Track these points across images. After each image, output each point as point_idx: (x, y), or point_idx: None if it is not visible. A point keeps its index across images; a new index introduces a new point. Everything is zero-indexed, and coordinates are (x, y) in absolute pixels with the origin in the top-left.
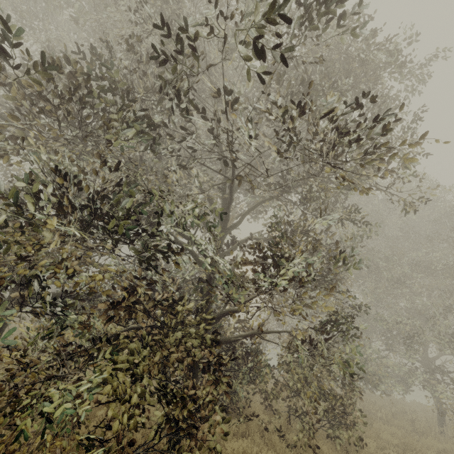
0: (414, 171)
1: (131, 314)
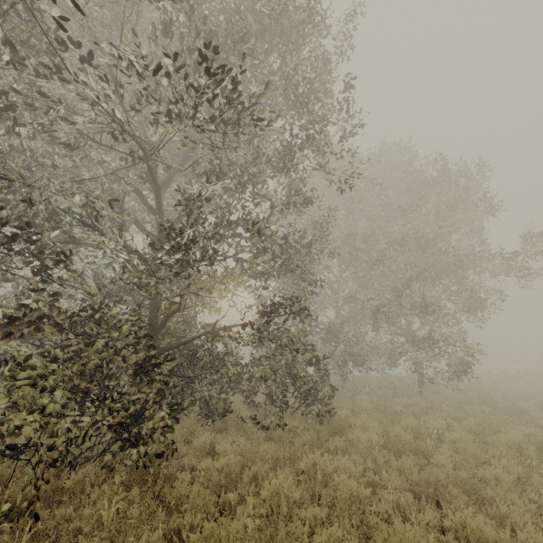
0: (329, 140)
1: (37, 330)
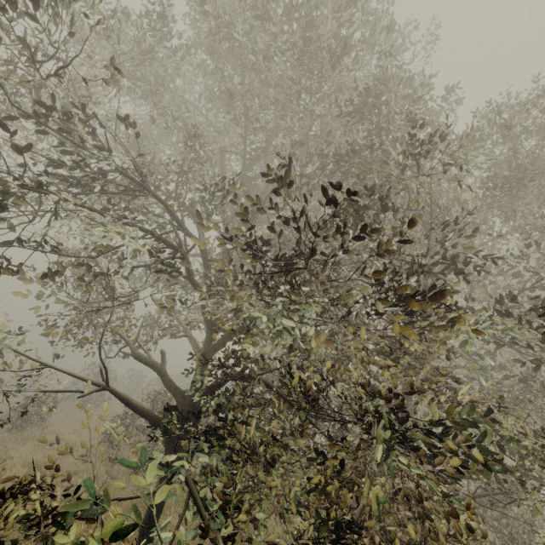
0: None
1: None
